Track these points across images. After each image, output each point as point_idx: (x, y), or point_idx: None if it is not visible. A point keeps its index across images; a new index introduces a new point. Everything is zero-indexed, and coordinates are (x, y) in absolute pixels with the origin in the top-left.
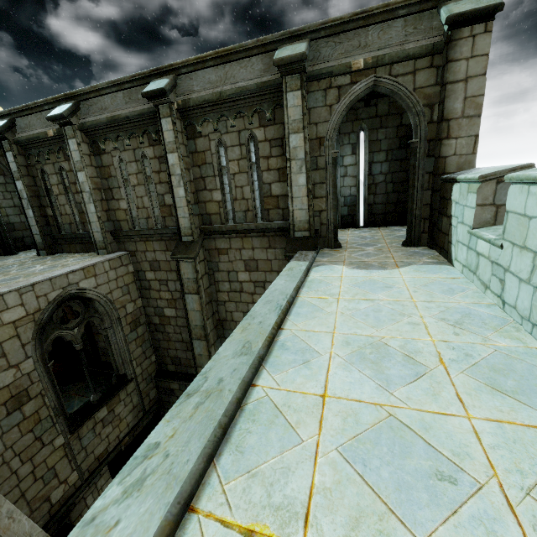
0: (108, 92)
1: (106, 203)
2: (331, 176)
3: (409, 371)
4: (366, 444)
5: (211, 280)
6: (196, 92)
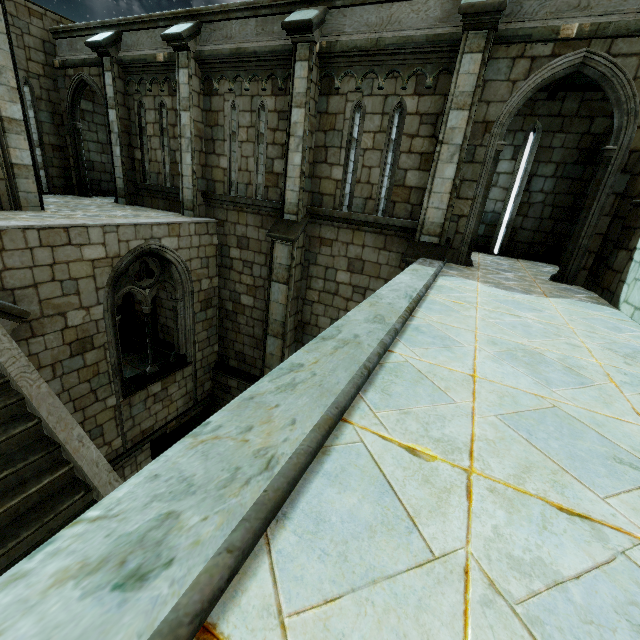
0: (239, 17)
1: (205, 157)
2: (487, 174)
3: (573, 379)
4: (529, 420)
5: (304, 273)
6: (347, 35)
